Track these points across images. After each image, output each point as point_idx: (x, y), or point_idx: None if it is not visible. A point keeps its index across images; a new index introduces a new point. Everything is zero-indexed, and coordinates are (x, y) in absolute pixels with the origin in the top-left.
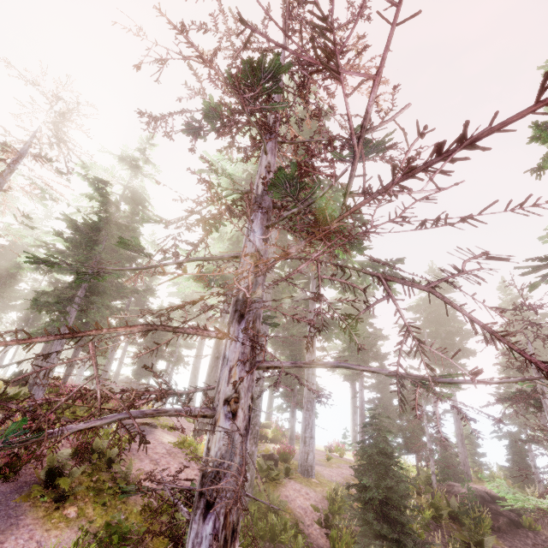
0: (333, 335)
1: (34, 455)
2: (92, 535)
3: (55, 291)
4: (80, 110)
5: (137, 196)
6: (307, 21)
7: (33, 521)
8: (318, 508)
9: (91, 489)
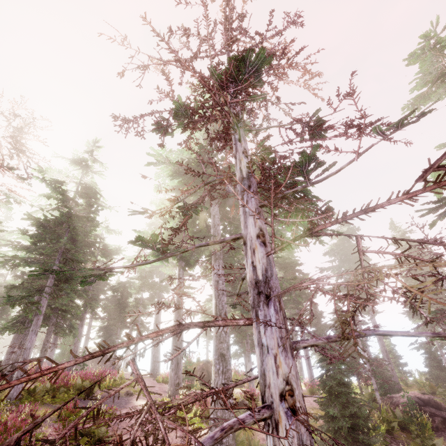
0: None
1: None
2: None
3: (23, 284)
4: (35, 124)
5: (90, 190)
6: (247, 32)
7: None
8: None
9: None
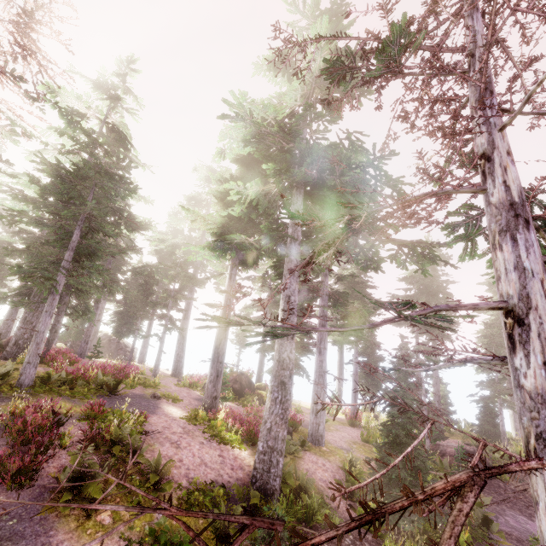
0: (353, 312)
1: (46, 452)
2: (135, 543)
3: (29, 249)
4: (51, 9)
5: (119, 136)
6: None
7: (67, 536)
8: (341, 482)
9: (120, 487)
